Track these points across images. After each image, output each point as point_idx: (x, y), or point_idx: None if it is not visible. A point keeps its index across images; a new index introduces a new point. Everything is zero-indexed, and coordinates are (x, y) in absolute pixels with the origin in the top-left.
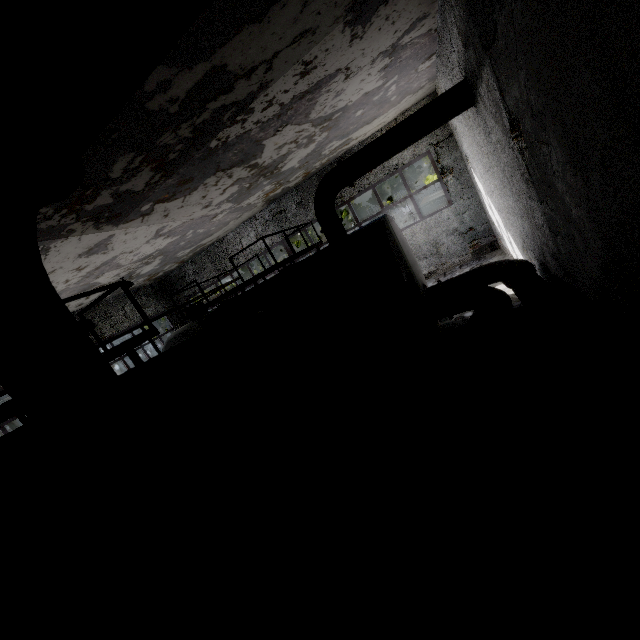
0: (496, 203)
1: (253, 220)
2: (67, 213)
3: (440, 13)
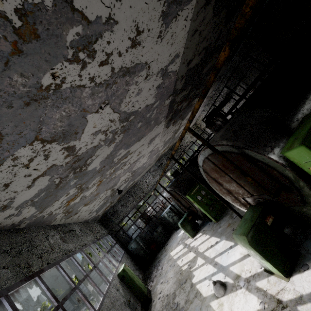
0: None
1: (150, 171)
2: (178, 105)
3: (215, 90)
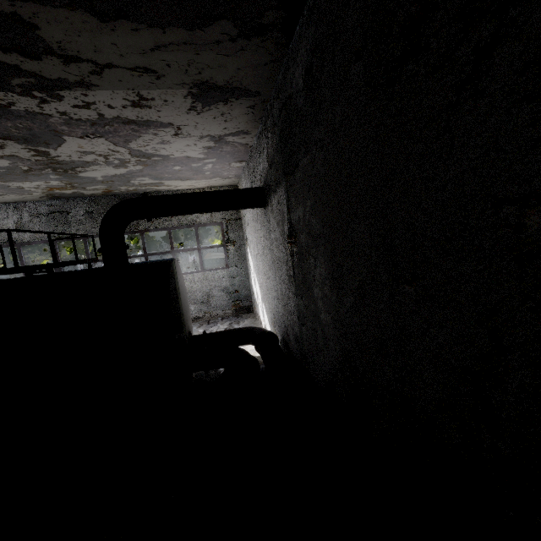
0: (260, 280)
1: (21, 206)
2: None
3: (257, 137)
